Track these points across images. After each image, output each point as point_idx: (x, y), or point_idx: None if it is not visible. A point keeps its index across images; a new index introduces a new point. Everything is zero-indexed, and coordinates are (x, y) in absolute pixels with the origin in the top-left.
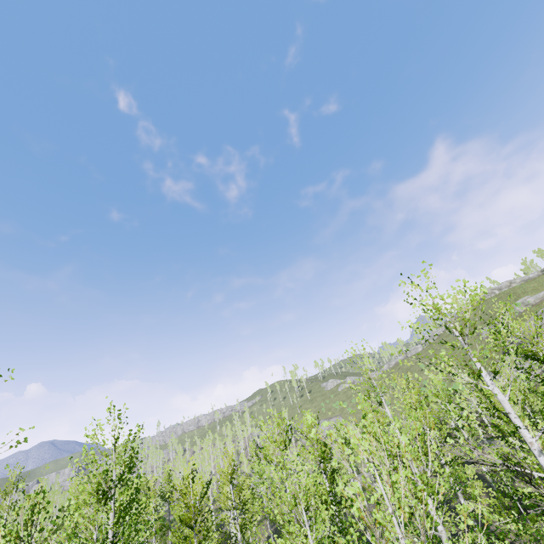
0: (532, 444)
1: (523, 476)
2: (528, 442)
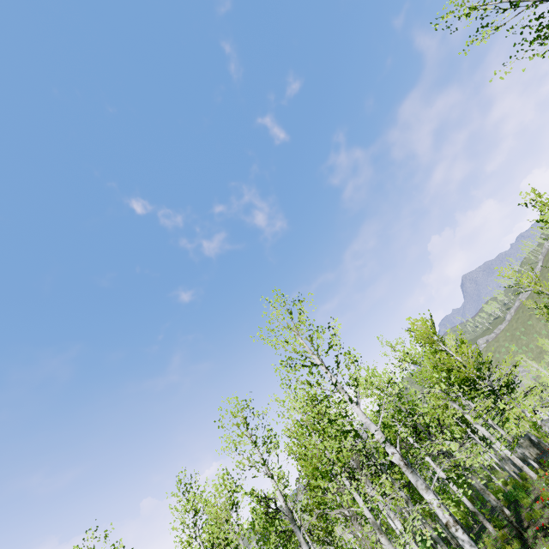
0: None
1: None
2: None
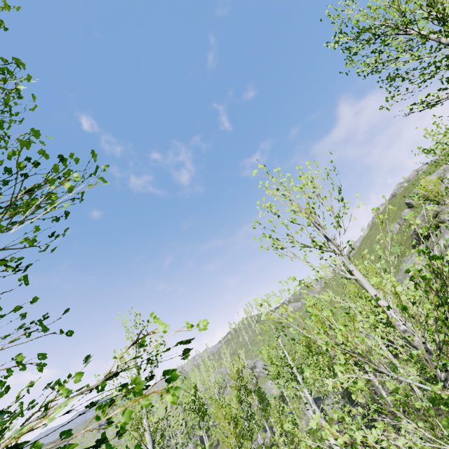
0: None
1: None
2: None
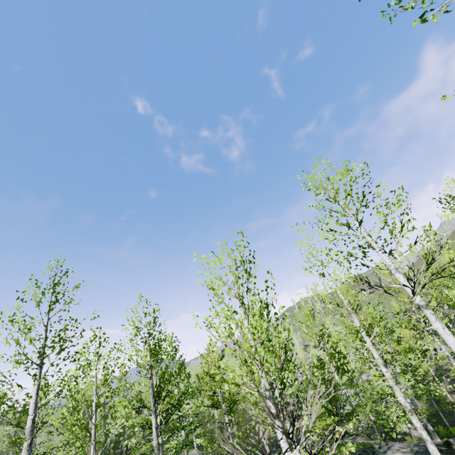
0: (390, 266)
1: (364, 282)
2: (387, 265)
